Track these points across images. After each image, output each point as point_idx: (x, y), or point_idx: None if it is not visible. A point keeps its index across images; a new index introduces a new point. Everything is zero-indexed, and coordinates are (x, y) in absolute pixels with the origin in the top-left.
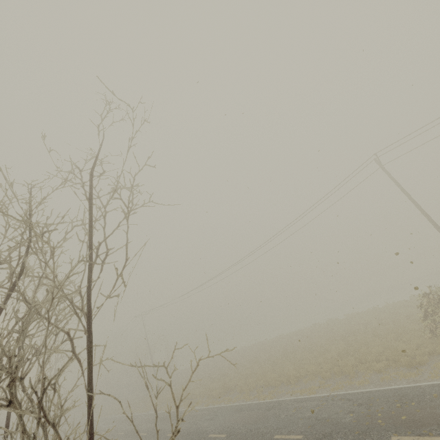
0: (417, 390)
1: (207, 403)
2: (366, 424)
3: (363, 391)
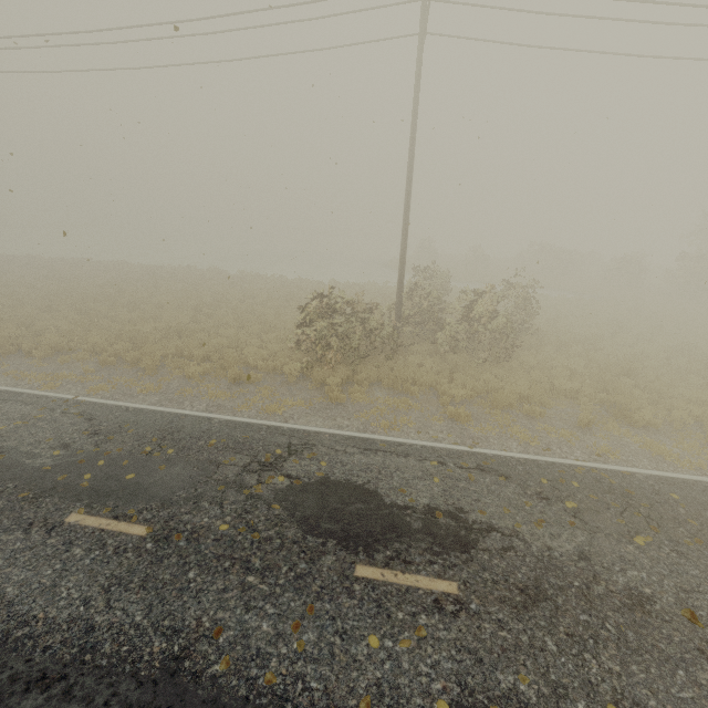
0: (201, 427)
1: None
2: (59, 479)
3: (130, 407)
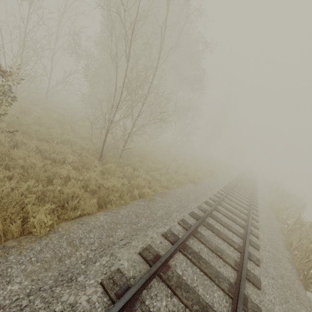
0: None
1: None
2: None
3: None
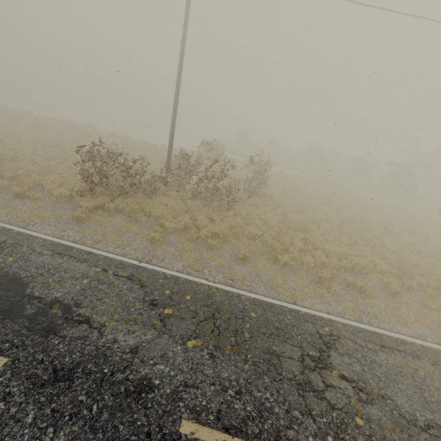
0: None
1: None
2: None
3: None
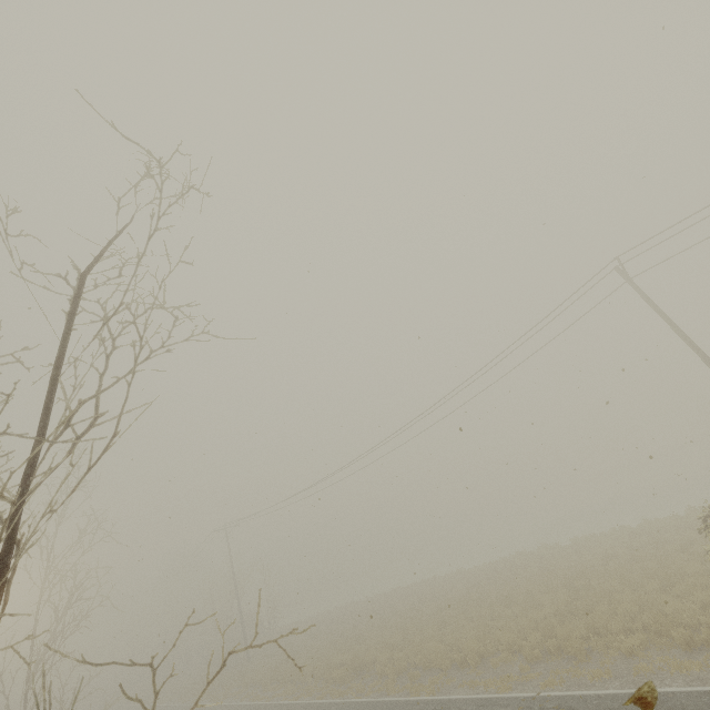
0: (706, 702)
1: (323, 694)
2: None
3: (600, 694)
